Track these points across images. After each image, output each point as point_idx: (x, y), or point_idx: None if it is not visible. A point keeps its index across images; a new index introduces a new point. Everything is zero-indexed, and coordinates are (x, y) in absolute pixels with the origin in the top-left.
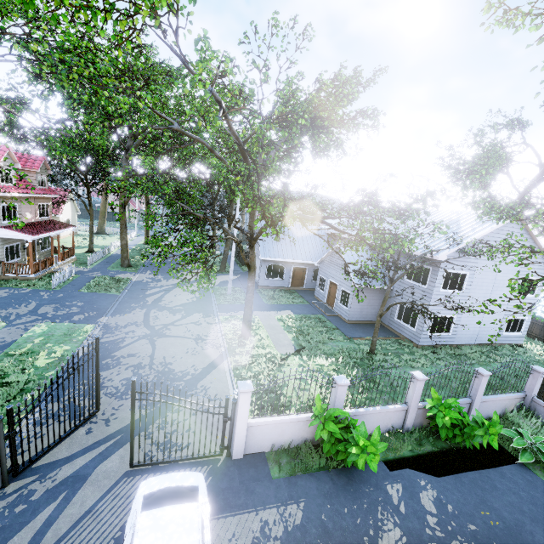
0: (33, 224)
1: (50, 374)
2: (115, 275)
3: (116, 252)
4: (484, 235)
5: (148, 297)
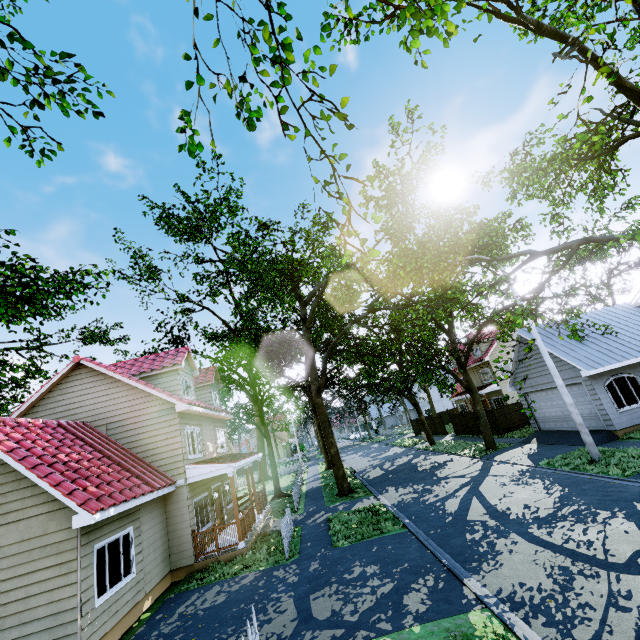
0: (219, 457)
1: None
2: (351, 508)
3: (306, 486)
4: None
5: (465, 514)
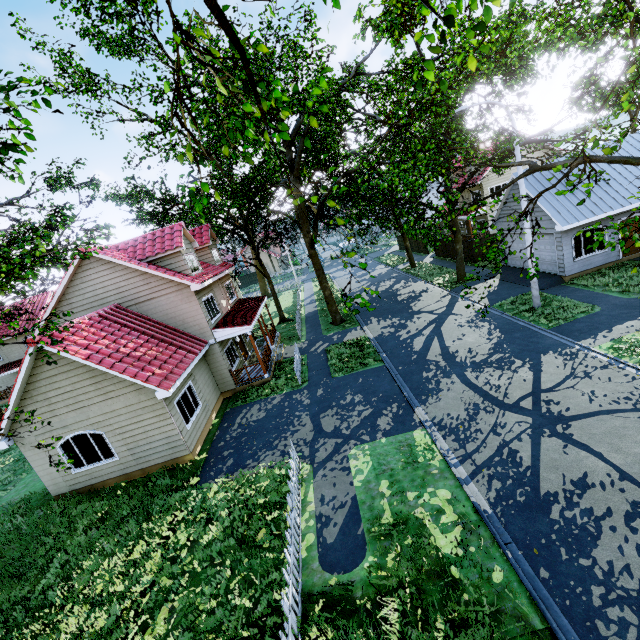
0: (233, 312)
1: (500, 577)
2: (343, 339)
3: (305, 310)
4: None
5: (426, 354)
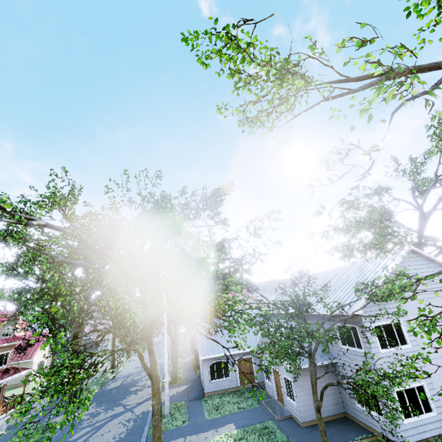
0: None
1: None
2: (51, 420)
3: None
4: (389, 275)
5: None
